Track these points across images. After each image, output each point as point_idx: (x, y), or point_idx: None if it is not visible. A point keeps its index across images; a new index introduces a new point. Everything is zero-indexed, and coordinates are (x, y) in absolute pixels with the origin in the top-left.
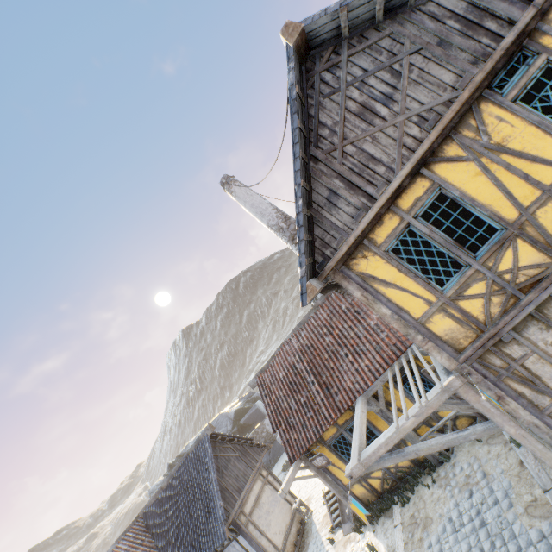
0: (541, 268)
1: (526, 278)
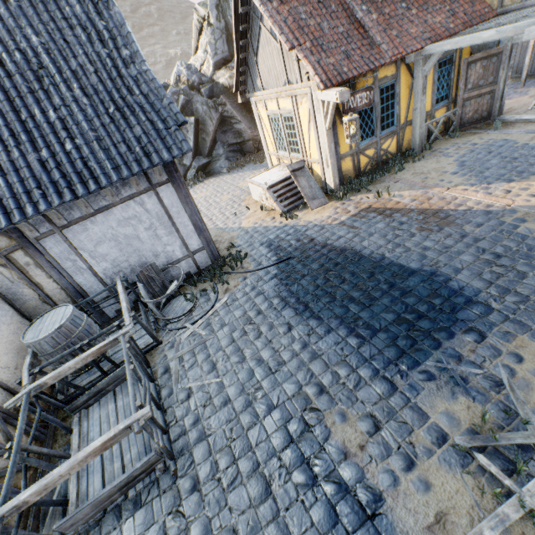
0: None
1: None
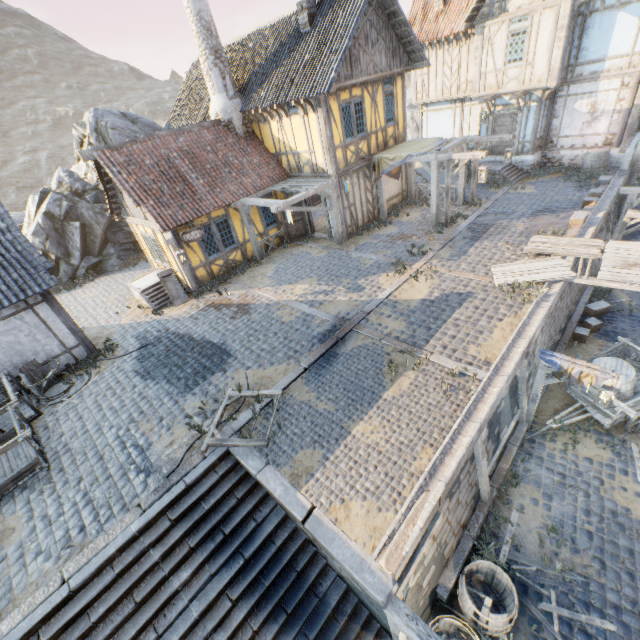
0: (365, 155)
1: (362, 156)
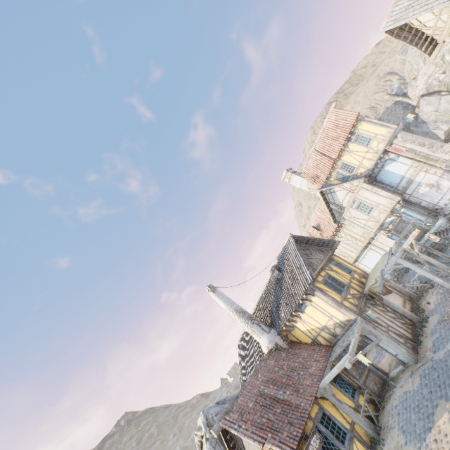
0: (359, 295)
1: (357, 296)
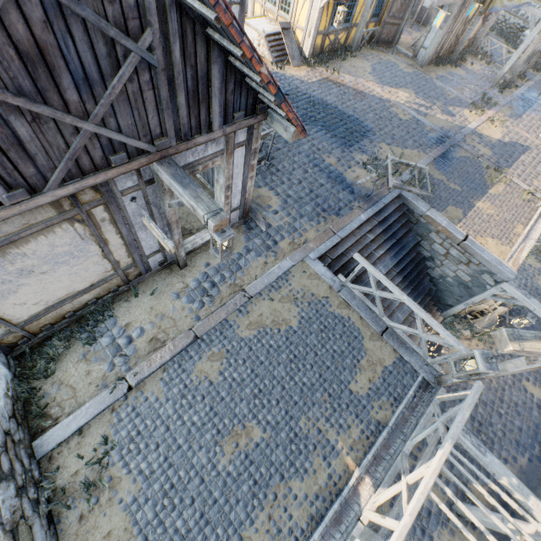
0: None
1: None
